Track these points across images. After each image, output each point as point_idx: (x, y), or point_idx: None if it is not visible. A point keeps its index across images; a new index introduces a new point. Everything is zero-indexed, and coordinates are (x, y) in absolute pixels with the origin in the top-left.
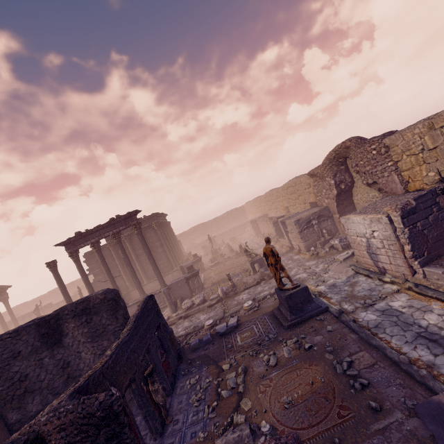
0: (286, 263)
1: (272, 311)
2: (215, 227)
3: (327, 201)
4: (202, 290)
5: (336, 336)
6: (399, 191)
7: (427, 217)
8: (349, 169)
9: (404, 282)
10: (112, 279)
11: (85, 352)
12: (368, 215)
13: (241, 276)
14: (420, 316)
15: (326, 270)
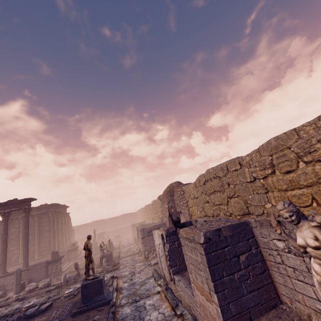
0: (128, 262)
1: (78, 299)
2: (111, 224)
3: (165, 219)
4: (57, 276)
5: None
6: (188, 219)
7: None
8: None
9: (164, 285)
10: None
11: None
12: (159, 231)
13: None
14: (151, 312)
15: (141, 271)
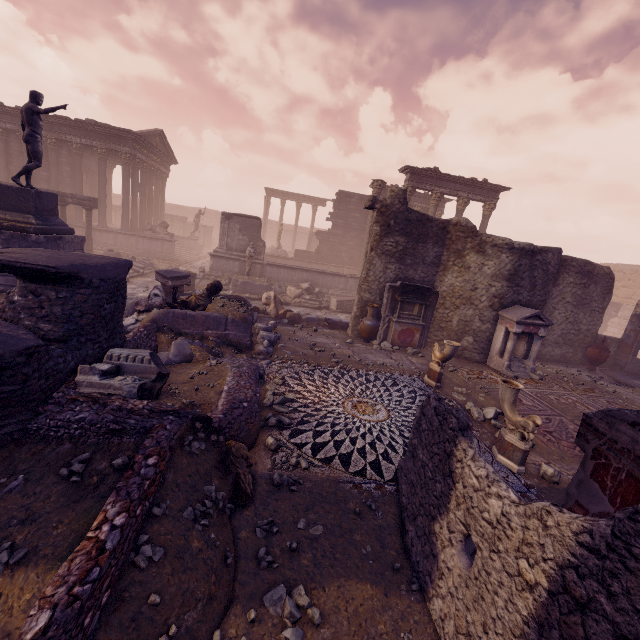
0: None
1: None
2: None
3: None
4: None
5: None
6: None
7: None
8: None
9: None
10: None
11: (559, 312)
12: None
13: None
14: None
15: None
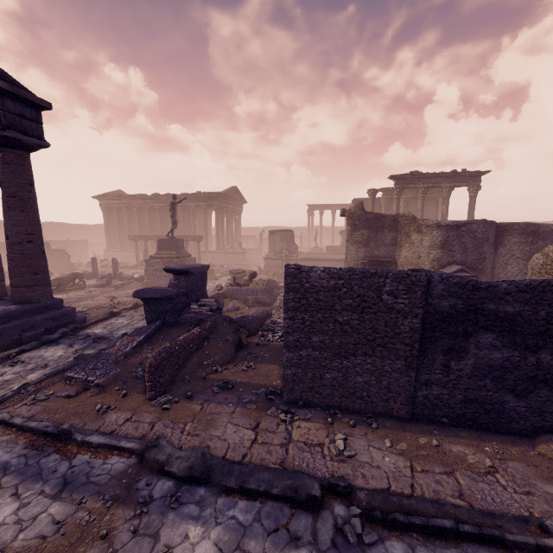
0: None
1: None
2: None
3: None
4: None
5: None
6: None
7: None
8: None
9: None
10: None
11: (512, 266)
12: None
13: None
14: None
15: None
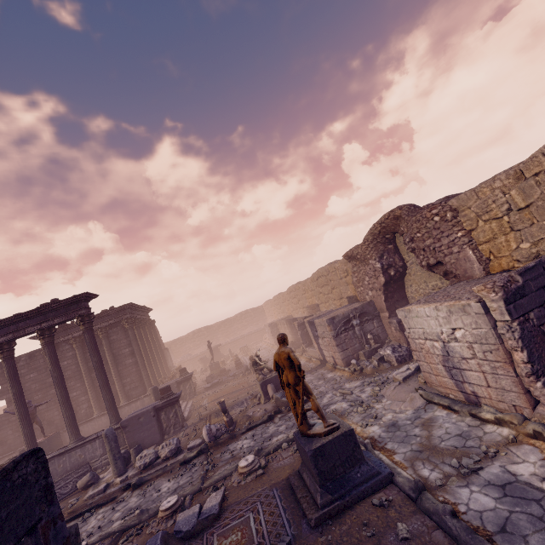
0: (316, 384)
1: (289, 478)
2: (223, 332)
3: (371, 293)
4: (182, 429)
5: None
6: (478, 273)
7: (542, 304)
8: (399, 250)
9: (522, 421)
10: (23, 410)
11: None
12: (442, 303)
13: (245, 405)
14: None
15: (377, 396)
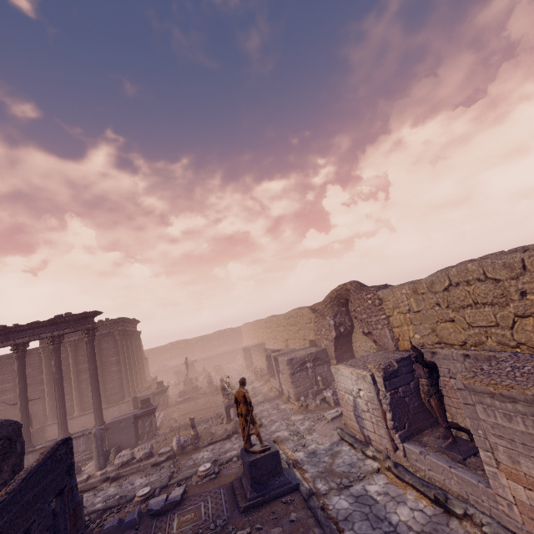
0: (270, 412)
1: (233, 482)
2: (200, 347)
3: (325, 342)
4: (154, 437)
5: (298, 530)
6: (391, 347)
7: (409, 383)
8: (350, 312)
9: (385, 458)
10: (25, 403)
11: None
12: (356, 369)
13: (210, 423)
14: (393, 508)
15: (311, 430)
